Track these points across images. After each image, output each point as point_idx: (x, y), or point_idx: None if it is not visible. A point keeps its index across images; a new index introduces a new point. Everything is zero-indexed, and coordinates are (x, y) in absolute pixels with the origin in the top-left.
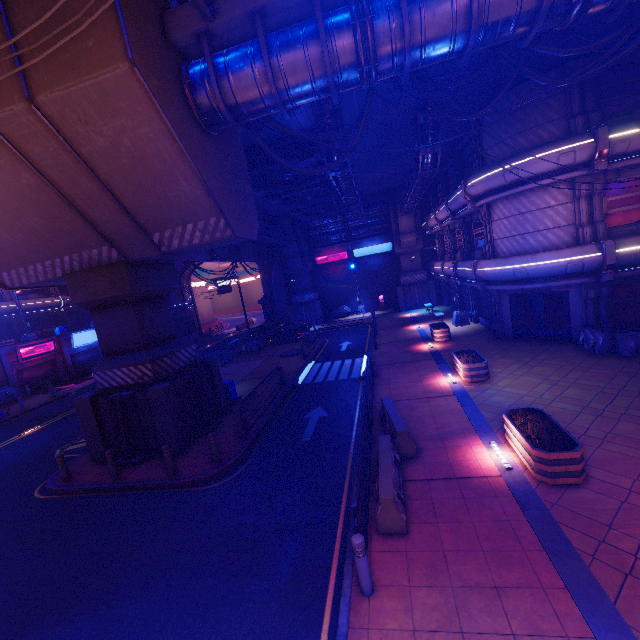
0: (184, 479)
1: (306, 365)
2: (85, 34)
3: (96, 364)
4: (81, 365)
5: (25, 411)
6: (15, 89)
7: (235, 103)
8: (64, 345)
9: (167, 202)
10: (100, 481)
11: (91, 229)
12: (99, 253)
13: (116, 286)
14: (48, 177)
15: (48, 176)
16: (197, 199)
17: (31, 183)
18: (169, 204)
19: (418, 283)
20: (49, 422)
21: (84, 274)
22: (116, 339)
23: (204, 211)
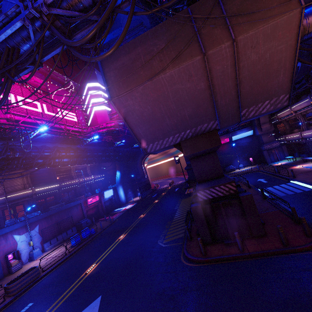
0: (302, 246)
1: (258, 190)
2: (270, 2)
3: (196, 187)
4: (106, 207)
5: (103, 229)
6: (224, 37)
7: (304, 34)
8: (101, 197)
9: (264, 89)
10: (231, 253)
11: (212, 111)
12: (206, 126)
13: (212, 143)
14: (212, 83)
15: (212, 83)
16: (282, 84)
17: (201, 88)
18: (264, 90)
19: (275, 148)
20: (126, 232)
21: (192, 139)
22: (206, 173)
23: (280, 91)
